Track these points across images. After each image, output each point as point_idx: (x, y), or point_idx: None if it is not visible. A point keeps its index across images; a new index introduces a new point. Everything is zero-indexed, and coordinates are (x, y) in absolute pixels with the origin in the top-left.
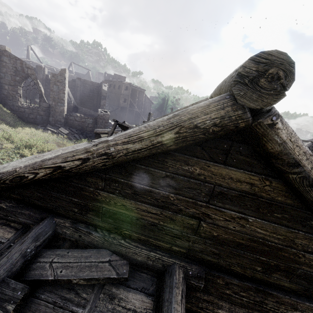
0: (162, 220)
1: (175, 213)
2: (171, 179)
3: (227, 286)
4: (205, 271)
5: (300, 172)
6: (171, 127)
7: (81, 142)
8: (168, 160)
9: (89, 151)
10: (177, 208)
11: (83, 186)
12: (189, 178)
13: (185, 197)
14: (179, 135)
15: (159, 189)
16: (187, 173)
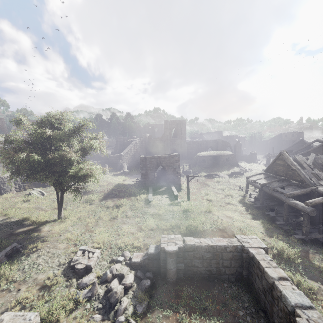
0: (320, 153)
1: (321, 152)
2: (320, 149)
3: None
4: None
5: None
6: (319, 145)
7: (253, 164)
8: (319, 148)
9: (311, 149)
10: (321, 152)
11: (310, 152)
12: (321, 149)
13: (322, 150)
14: (320, 145)
15: (319, 150)
16: (321, 148)
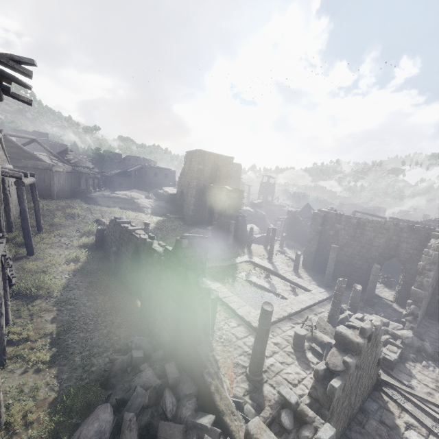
0: None
1: None
2: None
3: (14, 160)
4: (10, 159)
5: (11, 141)
6: None
7: None
8: None
9: None
10: None
11: None
12: None
13: None
14: None
15: None
16: None
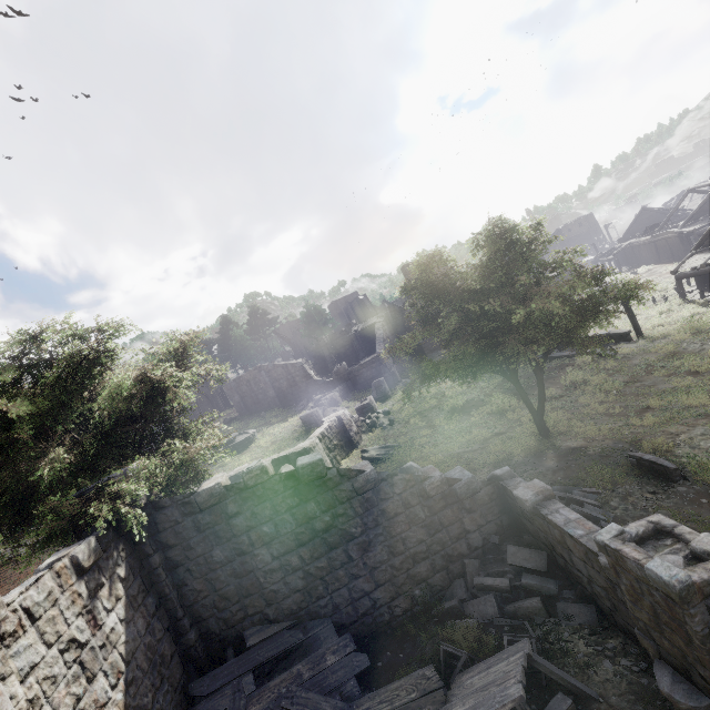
0: None
1: None
2: None
3: None
4: None
5: None
6: None
7: None
8: None
9: (703, 201)
10: None
11: (703, 209)
12: None
13: None
14: None
15: None
16: None
